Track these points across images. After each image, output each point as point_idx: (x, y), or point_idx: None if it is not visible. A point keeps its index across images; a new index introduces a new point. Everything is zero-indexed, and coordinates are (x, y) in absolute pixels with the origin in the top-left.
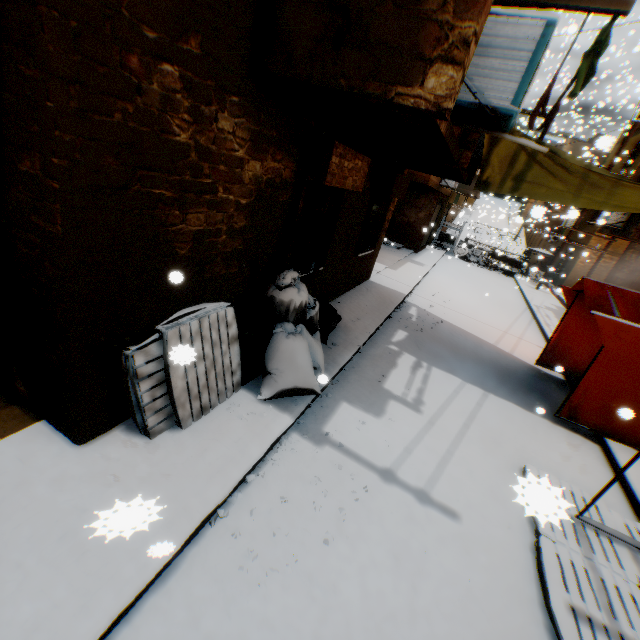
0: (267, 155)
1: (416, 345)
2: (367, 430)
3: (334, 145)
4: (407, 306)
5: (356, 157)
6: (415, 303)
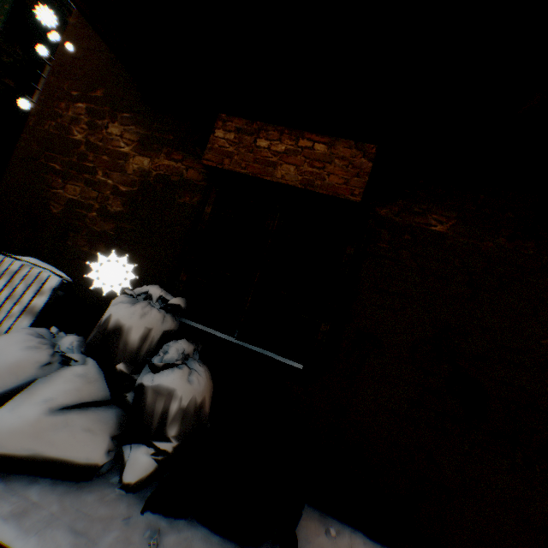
0: (161, 154)
1: None
2: None
3: (218, 118)
4: None
5: (301, 137)
6: None
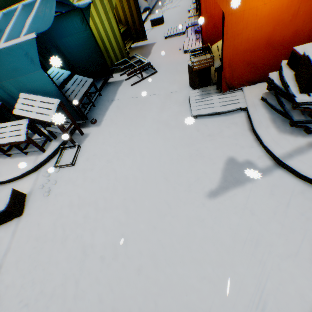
0: None
1: None
2: (162, 9)
3: None
4: None
5: None
6: None
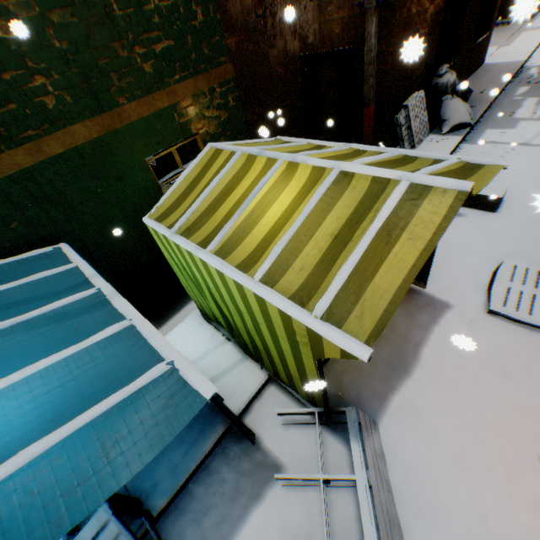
0: (434, 0)
1: (537, 91)
2: (506, 134)
3: None
4: (525, 70)
5: None
6: (533, 65)
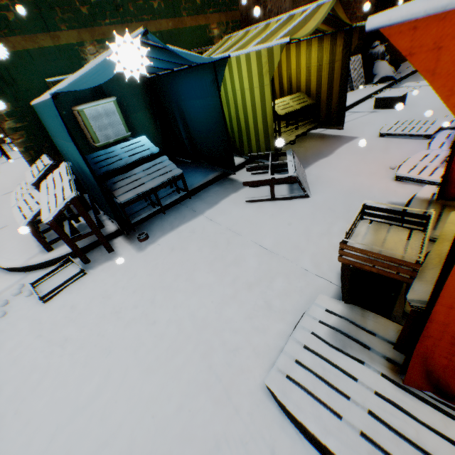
0: None
1: None
2: (418, 83)
3: None
4: None
5: None
6: None
